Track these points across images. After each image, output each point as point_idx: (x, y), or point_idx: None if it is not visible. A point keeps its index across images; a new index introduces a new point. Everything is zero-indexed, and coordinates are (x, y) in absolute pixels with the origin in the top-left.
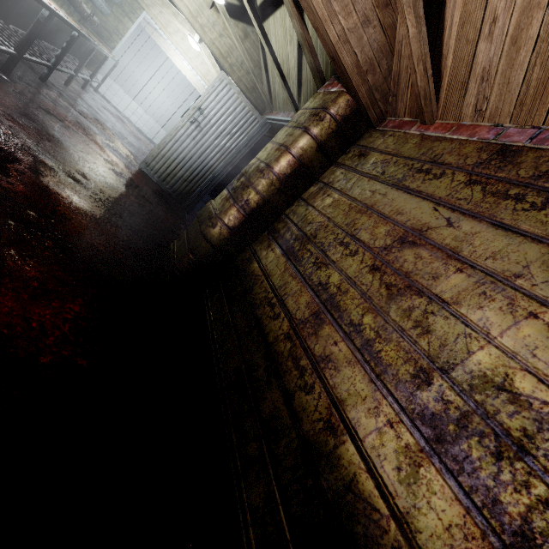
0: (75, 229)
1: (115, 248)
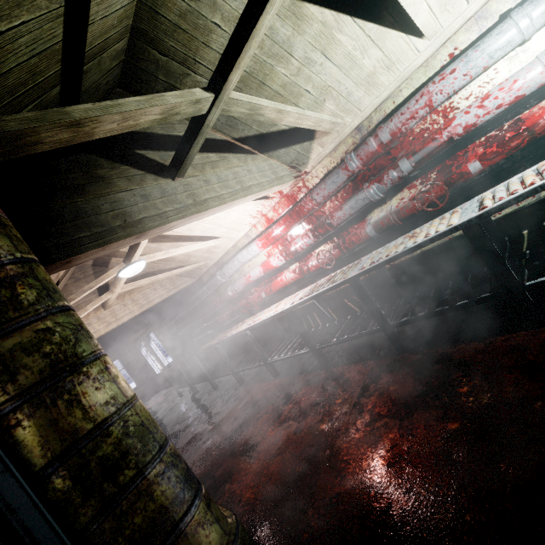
0: (328, 482)
1: (317, 530)
